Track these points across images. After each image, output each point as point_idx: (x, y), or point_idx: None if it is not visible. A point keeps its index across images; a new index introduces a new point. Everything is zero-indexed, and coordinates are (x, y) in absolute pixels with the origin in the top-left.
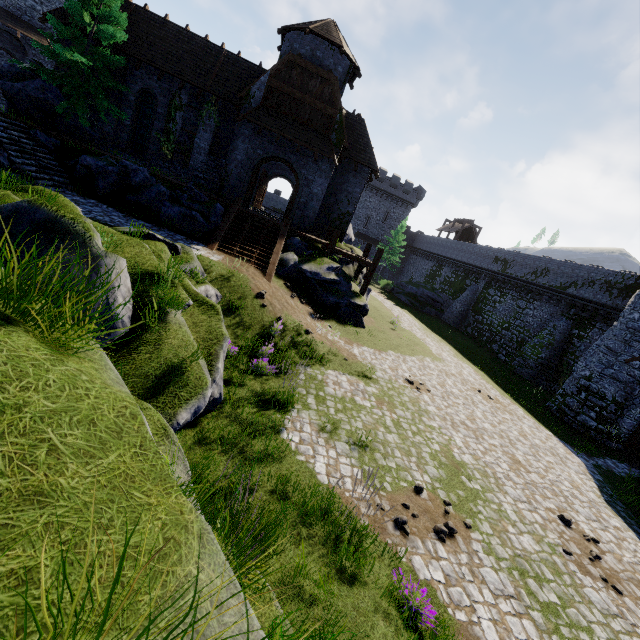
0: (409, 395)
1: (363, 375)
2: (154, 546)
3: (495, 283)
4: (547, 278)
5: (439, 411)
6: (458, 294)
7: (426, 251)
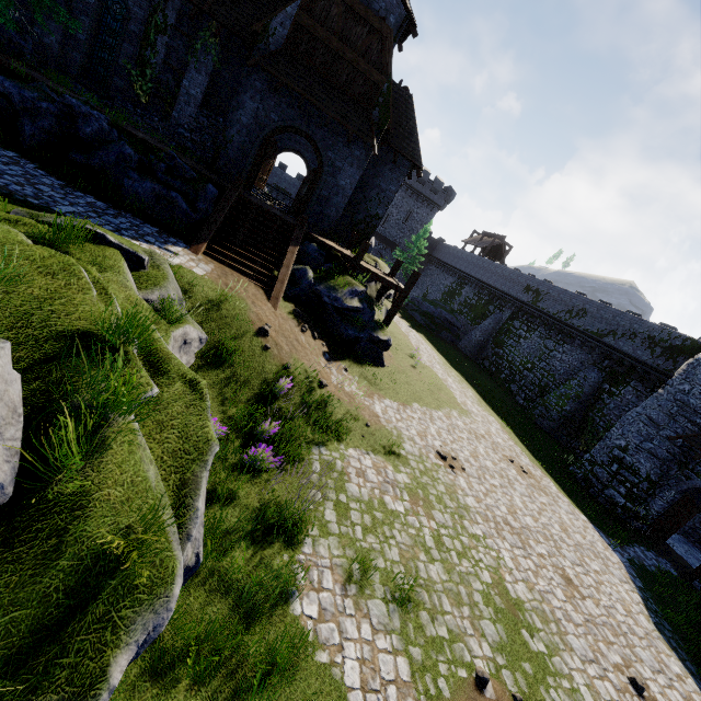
0: (444, 481)
1: (390, 451)
2: None
3: (522, 315)
4: (583, 321)
5: (479, 504)
6: (478, 320)
7: (447, 264)
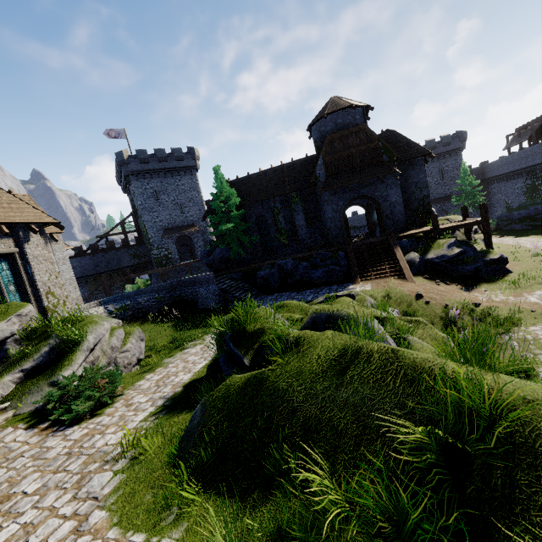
0: None
1: None
2: None
3: None
4: None
5: None
6: None
7: (505, 173)
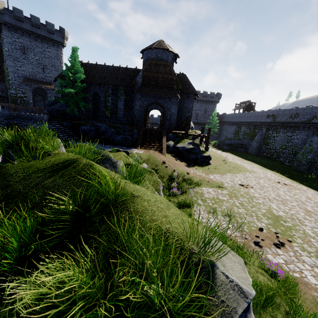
0: (243, 191)
1: (218, 187)
2: (192, 227)
3: (271, 127)
4: (299, 118)
5: (260, 195)
6: (253, 138)
7: (230, 121)
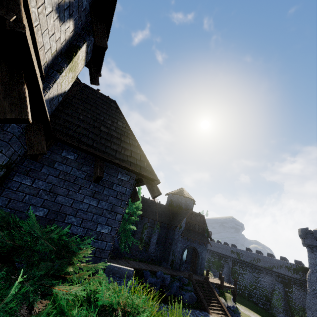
0: None
1: None
2: None
3: (237, 263)
4: (261, 263)
5: None
6: (220, 268)
7: None
